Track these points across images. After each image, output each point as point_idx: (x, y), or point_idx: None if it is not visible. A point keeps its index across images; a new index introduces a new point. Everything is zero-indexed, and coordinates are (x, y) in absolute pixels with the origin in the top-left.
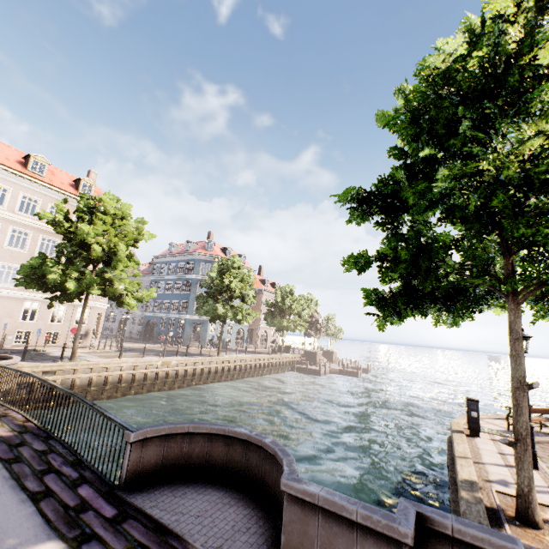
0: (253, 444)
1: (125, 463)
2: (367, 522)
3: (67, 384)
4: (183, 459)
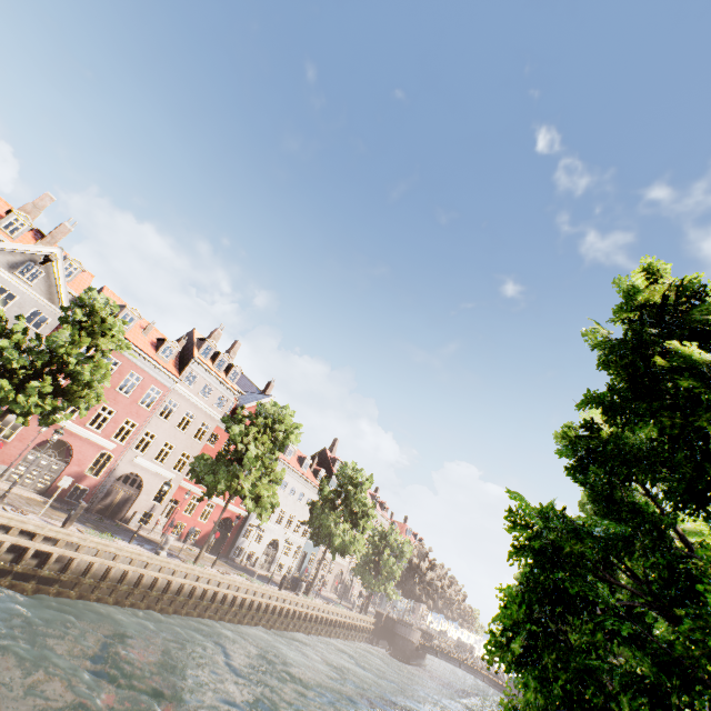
0: None
1: None
2: None
3: None
4: None
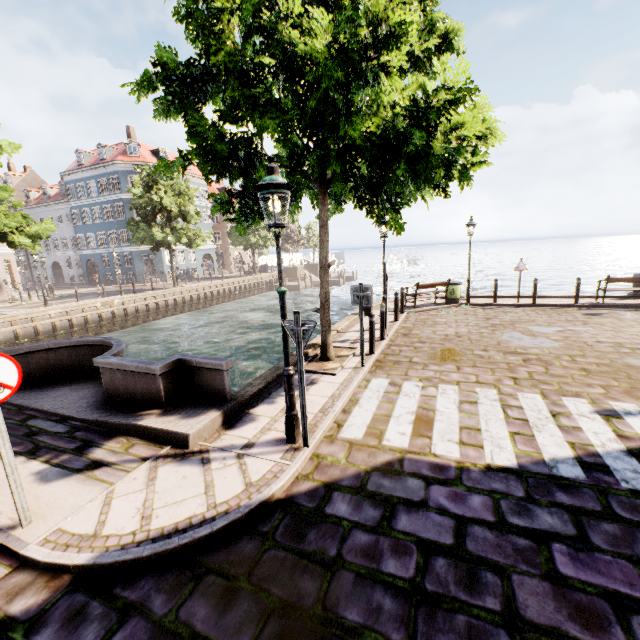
0: (108, 347)
1: None
2: (138, 370)
3: None
4: (54, 368)
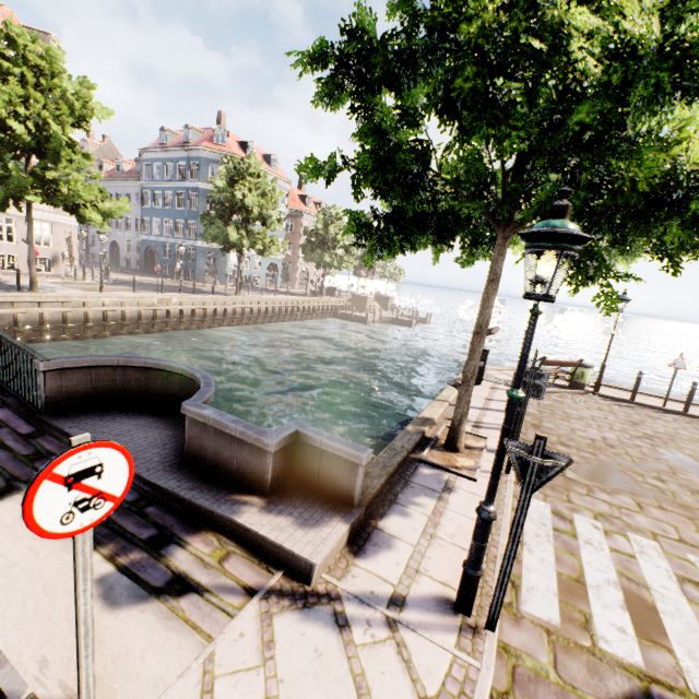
0: (189, 379)
1: (42, 391)
2: (243, 437)
3: (34, 319)
4: (118, 390)
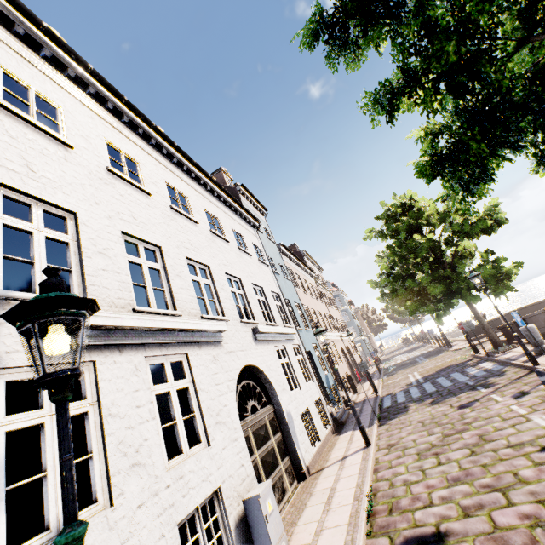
0: None
1: None
2: None
3: None
4: None
